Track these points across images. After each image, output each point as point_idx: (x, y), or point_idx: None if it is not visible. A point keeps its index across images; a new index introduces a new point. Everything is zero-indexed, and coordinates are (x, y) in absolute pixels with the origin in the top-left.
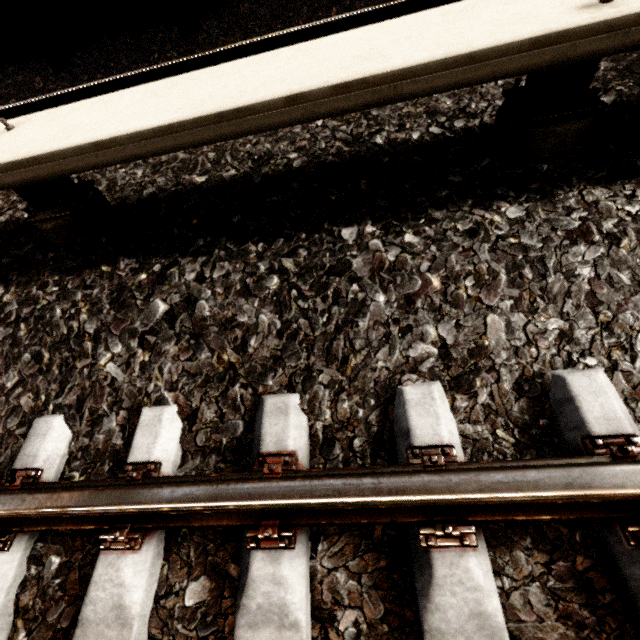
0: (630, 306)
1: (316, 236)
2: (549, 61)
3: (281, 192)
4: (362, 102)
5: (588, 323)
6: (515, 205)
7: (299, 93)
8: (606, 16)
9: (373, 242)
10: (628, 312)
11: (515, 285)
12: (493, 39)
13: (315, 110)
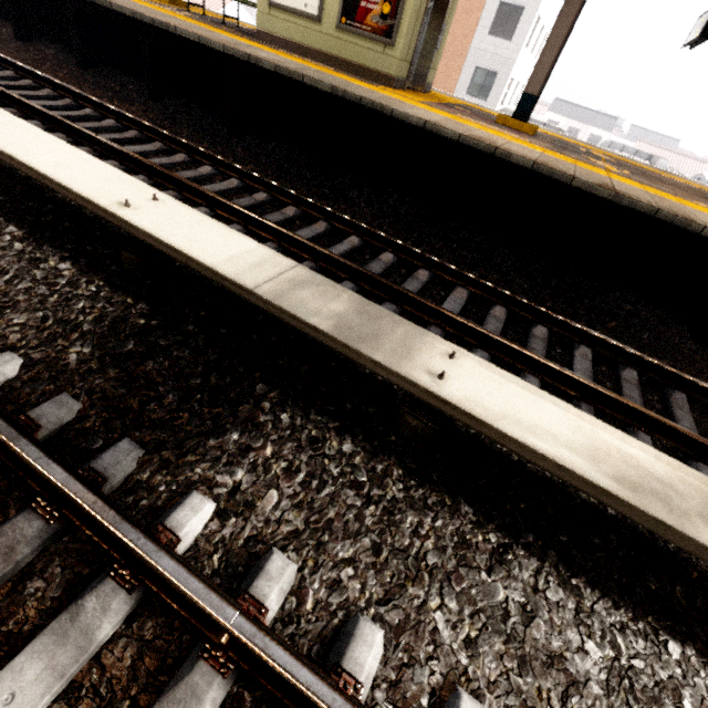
0: (19, 315)
1: (3, 222)
2: (93, 211)
3: (41, 204)
4: (35, 178)
5: (1, 311)
6: (73, 267)
7: (12, 156)
8: (107, 207)
9: (7, 237)
10: (12, 314)
11: (7, 283)
12: (80, 189)
13: (20, 168)
